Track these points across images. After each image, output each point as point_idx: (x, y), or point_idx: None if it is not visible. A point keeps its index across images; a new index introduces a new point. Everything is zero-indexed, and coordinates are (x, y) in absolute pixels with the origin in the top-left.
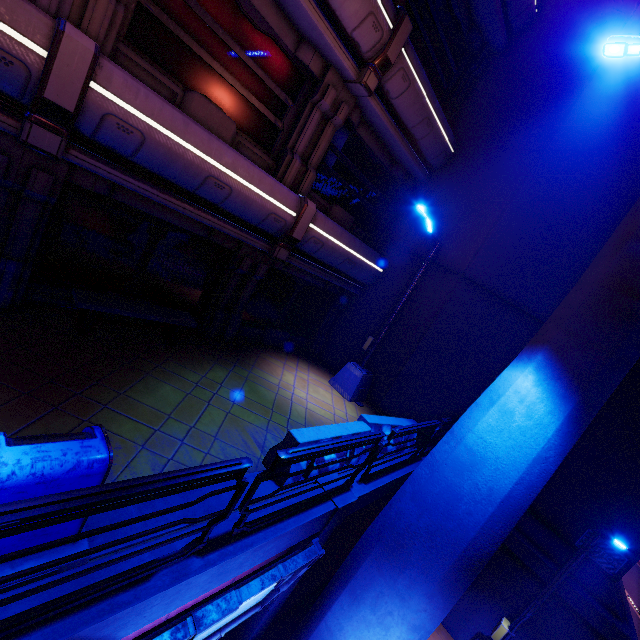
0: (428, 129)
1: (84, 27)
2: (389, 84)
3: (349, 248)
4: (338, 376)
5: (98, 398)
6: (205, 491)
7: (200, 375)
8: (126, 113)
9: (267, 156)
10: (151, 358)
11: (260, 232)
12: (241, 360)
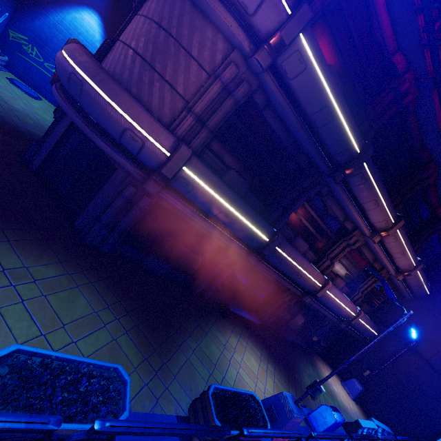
0: (419, 288)
1: (325, 271)
2: (407, 276)
3: (368, 325)
4: (347, 382)
5: (298, 379)
6: (336, 431)
7: (308, 370)
8: (328, 294)
9: (348, 289)
10: (295, 358)
11: (337, 316)
12: (312, 362)
